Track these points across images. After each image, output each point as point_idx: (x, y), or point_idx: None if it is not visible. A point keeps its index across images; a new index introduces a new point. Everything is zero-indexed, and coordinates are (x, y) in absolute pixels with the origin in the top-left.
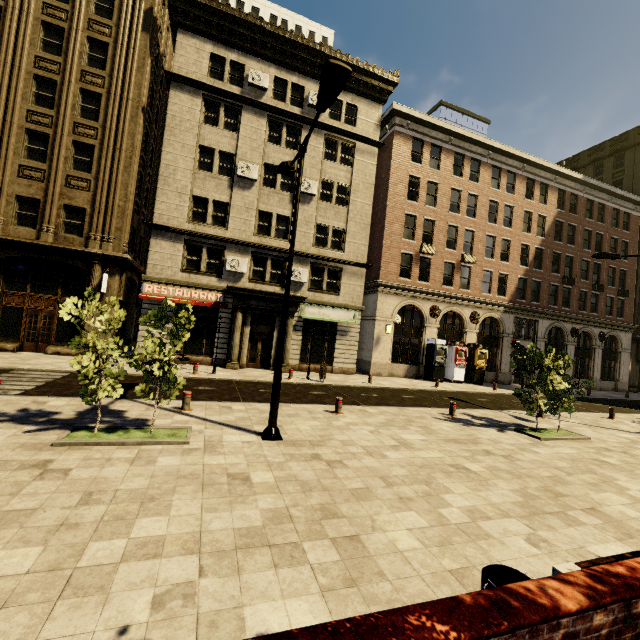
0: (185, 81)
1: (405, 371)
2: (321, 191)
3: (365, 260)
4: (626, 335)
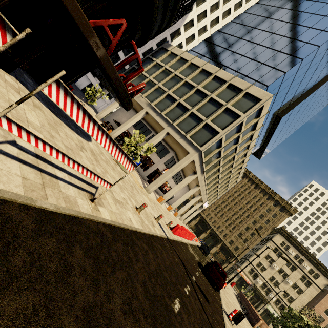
0: (273, 242)
1: None
2: (293, 285)
3: None
4: None
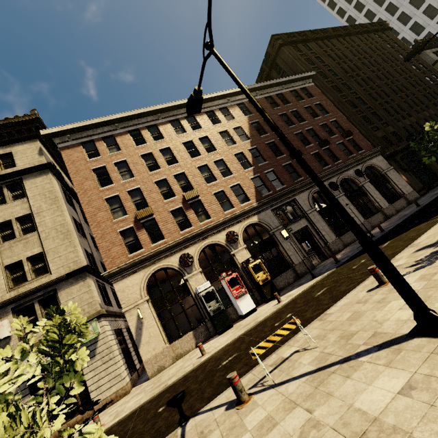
0: None
1: (193, 340)
2: (2, 235)
3: (80, 264)
4: (377, 159)
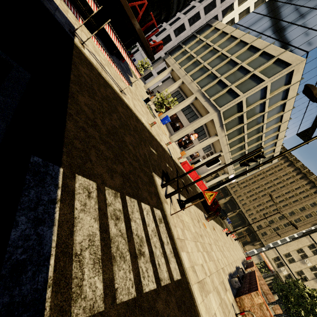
0: (311, 238)
1: None
2: None
3: None
4: None
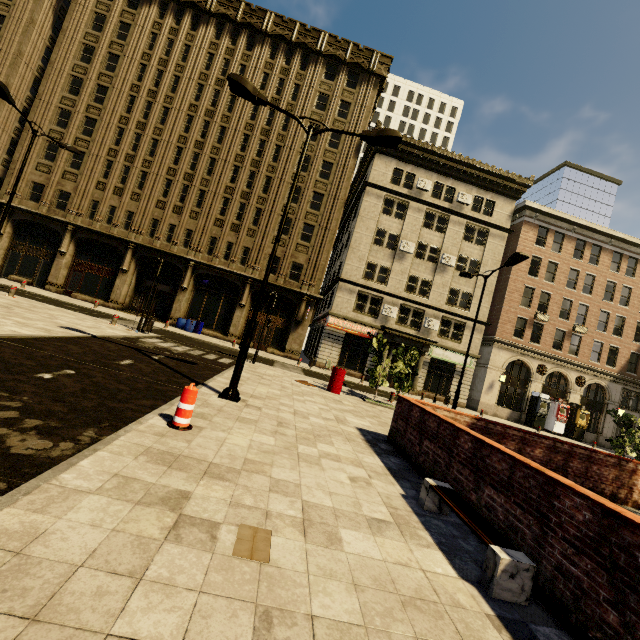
0: (376, 187)
1: (508, 415)
2: (457, 263)
3: (485, 319)
4: None
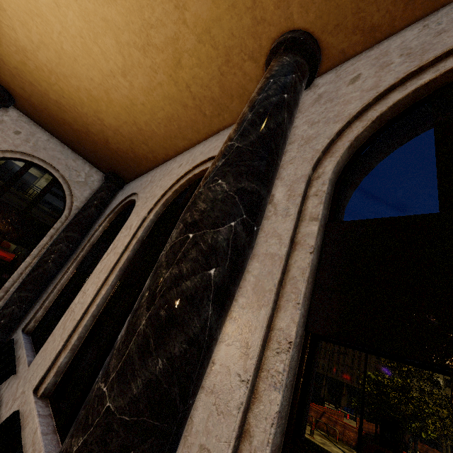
0: None
1: None
2: None
3: None
4: None
